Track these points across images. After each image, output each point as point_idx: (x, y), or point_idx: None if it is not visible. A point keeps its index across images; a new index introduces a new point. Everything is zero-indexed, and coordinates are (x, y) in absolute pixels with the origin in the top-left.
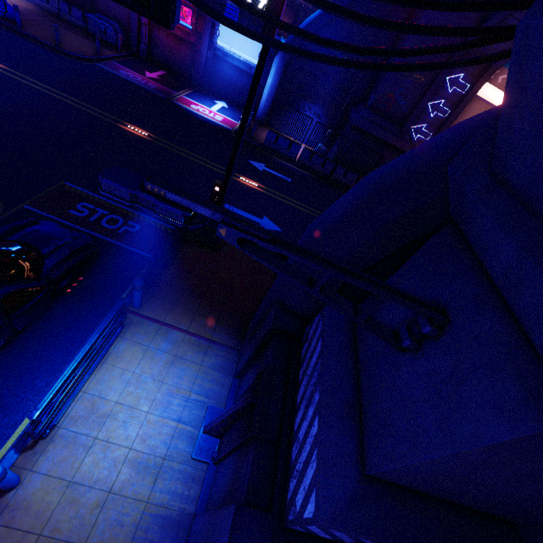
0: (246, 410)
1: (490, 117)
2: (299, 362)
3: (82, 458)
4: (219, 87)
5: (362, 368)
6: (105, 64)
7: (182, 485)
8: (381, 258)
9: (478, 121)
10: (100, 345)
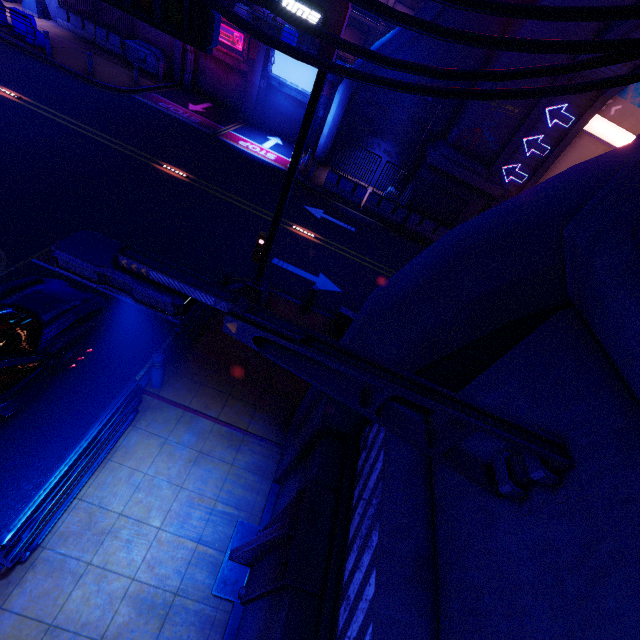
0: (281, 541)
1: (619, 159)
2: (355, 477)
3: (69, 591)
4: (273, 121)
5: (439, 506)
6: (143, 96)
7: (197, 633)
8: (466, 343)
9: (601, 165)
10: (104, 439)
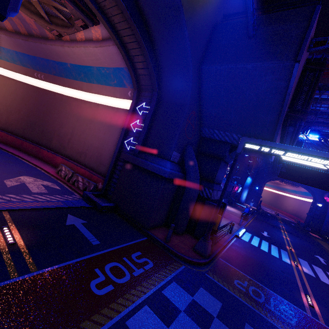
0: None
1: None
2: None
3: None
4: None
5: None
6: None
7: None
8: None
9: None
10: None
